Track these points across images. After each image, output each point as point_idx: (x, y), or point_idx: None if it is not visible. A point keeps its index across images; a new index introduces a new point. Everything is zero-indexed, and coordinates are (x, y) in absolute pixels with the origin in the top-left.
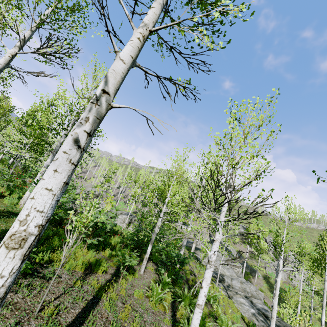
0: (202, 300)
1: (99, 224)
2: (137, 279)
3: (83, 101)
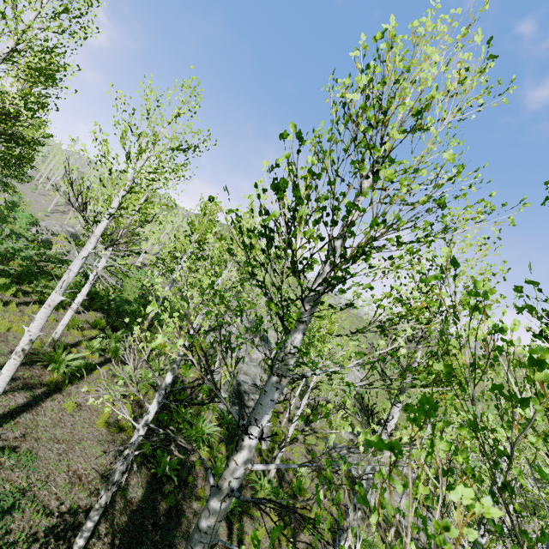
0: (75, 305)
1: (9, 249)
2: (62, 314)
3: (6, 97)
